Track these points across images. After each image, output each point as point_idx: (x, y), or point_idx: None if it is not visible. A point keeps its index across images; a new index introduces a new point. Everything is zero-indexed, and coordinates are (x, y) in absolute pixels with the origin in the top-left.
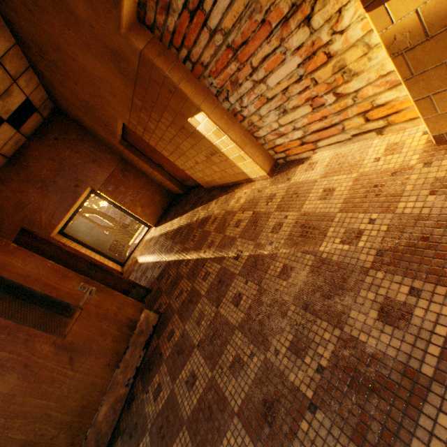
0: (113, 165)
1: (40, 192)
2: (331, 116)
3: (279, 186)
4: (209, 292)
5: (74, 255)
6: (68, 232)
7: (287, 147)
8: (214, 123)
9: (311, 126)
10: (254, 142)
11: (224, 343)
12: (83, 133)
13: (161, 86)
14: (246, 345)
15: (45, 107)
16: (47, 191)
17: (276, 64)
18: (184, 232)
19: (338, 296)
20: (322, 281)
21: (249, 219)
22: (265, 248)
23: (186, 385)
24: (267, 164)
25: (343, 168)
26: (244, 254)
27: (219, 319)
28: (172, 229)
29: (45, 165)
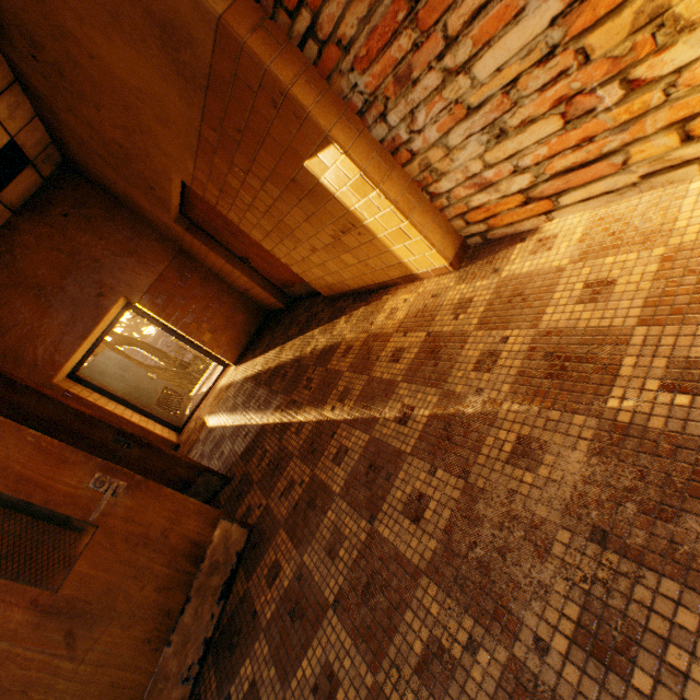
0: (164, 261)
1: (36, 306)
2: (601, 137)
3: (476, 284)
4: (349, 488)
5: (87, 416)
6: (84, 375)
7: (492, 210)
8: (356, 165)
9: (553, 162)
10: (427, 204)
11: (396, 605)
12: (113, 206)
13: (256, 95)
14: (454, 617)
15: (45, 158)
16: (47, 303)
17: (500, 26)
18: (290, 374)
19: (692, 515)
20: (633, 475)
21: (421, 347)
22: (467, 402)
23: (313, 696)
24: (449, 246)
25: (624, 241)
26: (420, 413)
27: (379, 548)
28: (266, 368)
29: (45, 259)
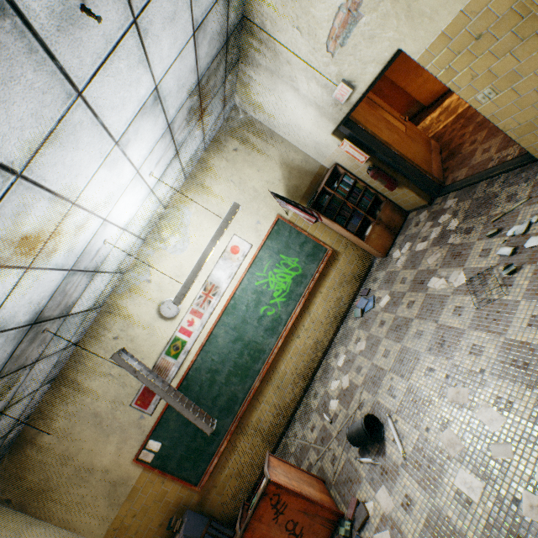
0: None
1: None
2: None
3: None
4: None
5: None
6: None
7: None
8: None
9: None
10: None
11: None
12: None
13: None
14: None
15: None
16: None
17: None
18: None
19: None
20: None
21: None
22: None
23: None
24: None
25: None
26: None
27: None
28: None
29: None
